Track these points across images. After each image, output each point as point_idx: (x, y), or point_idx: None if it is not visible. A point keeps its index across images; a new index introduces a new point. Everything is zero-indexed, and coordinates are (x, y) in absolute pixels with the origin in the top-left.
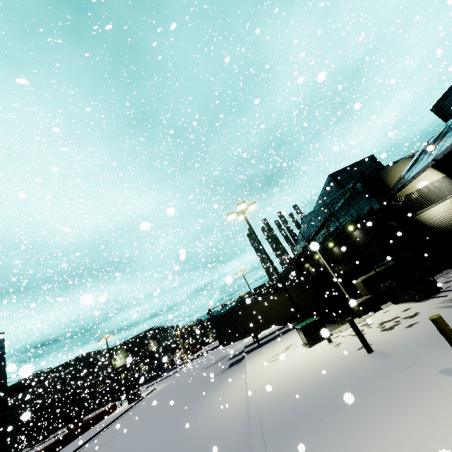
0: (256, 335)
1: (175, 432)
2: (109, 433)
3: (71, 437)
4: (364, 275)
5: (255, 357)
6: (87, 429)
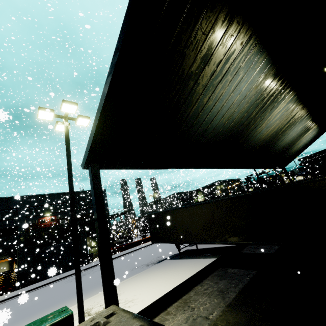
0: (177, 244)
1: (8, 325)
2: None
3: (121, 249)
4: (100, 322)
5: (134, 279)
6: (133, 246)
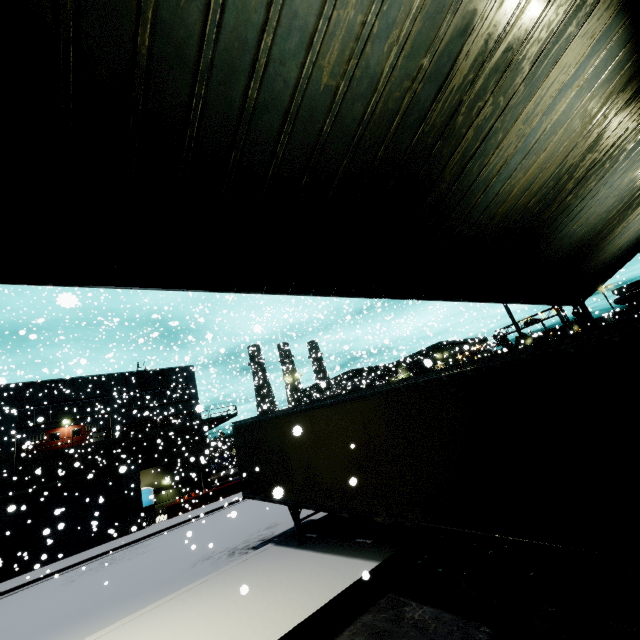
0: (292, 507)
1: None
2: (176, 533)
3: (220, 494)
4: None
5: (155, 614)
6: None
